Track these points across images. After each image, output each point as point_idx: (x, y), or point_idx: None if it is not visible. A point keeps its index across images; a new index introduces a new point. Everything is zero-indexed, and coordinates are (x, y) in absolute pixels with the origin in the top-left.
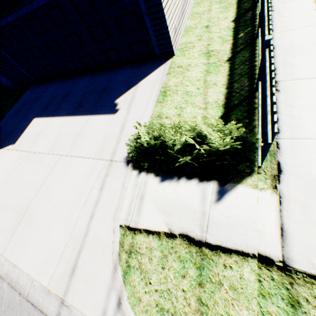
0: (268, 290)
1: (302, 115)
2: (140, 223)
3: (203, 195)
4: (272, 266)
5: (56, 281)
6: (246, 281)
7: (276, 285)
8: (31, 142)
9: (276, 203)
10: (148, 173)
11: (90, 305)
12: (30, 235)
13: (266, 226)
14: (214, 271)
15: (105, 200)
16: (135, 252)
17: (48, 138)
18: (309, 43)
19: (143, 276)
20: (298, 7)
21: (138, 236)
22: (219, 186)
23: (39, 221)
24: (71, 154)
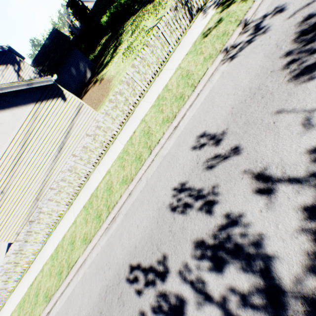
0: None
1: None
2: None
3: None
4: None
5: None
6: None
7: None
8: None
9: None
10: None
11: None
12: None
13: None
14: None
15: None
16: None
17: None
18: None
19: None
20: (23, 289)
21: None
22: None
23: None
24: None
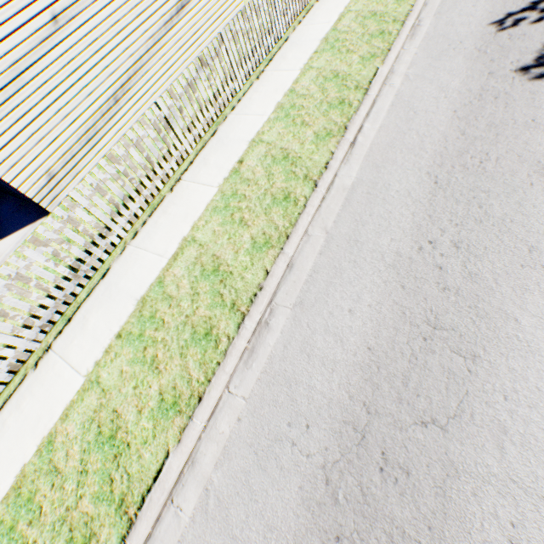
0: None
1: (10, 430)
2: None
3: None
4: None
5: None
6: None
7: None
8: None
9: None
10: None
11: None
12: None
13: None
14: None
15: None
16: None
17: None
18: (131, 292)
19: None
20: (191, 203)
21: None
22: None
23: None
24: None
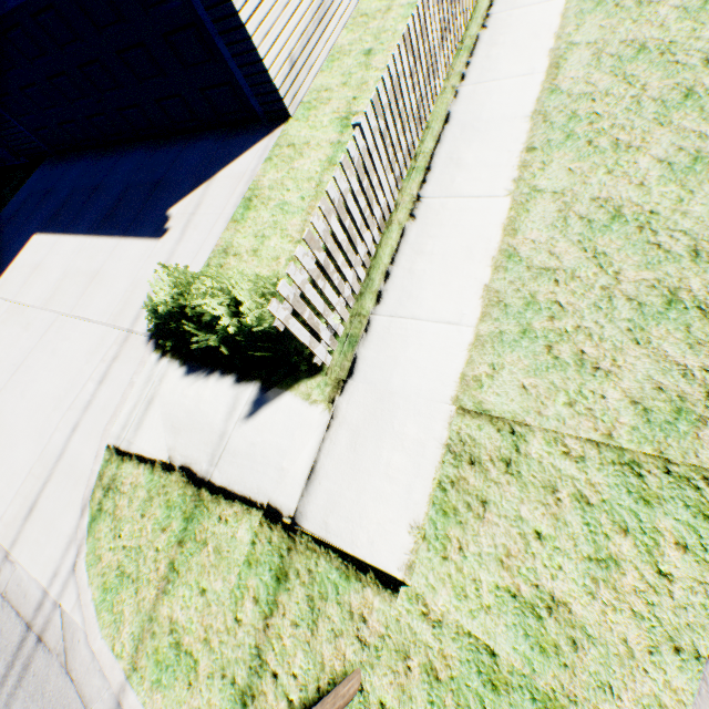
0: (259, 556)
1: (427, 273)
2: (136, 445)
3: (233, 405)
4: (277, 524)
5: (5, 525)
6: (238, 542)
7: (271, 550)
8: (20, 283)
9: (323, 428)
10: (173, 359)
11: (41, 562)
12: None
13: (295, 463)
14: (205, 525)
15: (102, 402)
16: (115, 489)
17: (47, 278)
18: (508, 116)
19: (115, 526)
20: (530, 24)
21: (127, 464)
22: (260, 393)
23: (2, 429)
24: (75, 314)
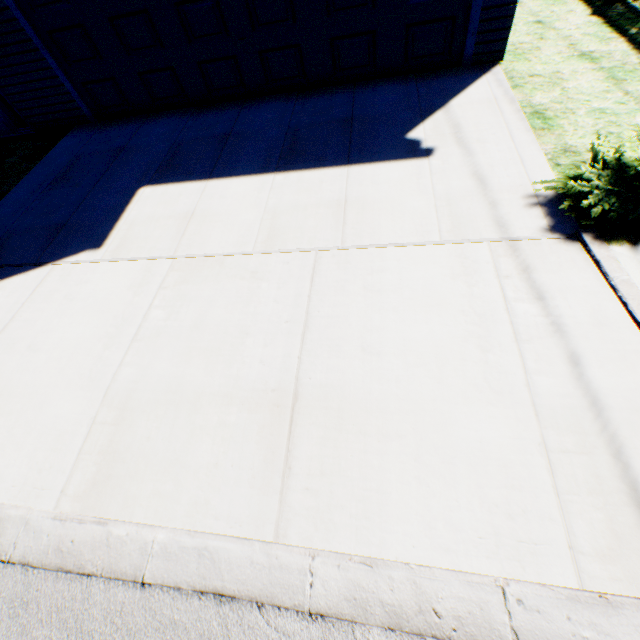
0: None
1: None
2: None
3: None
4: None
5: (603, 560)
6: None
7: None
8: (169, 236)
9: None
10: None
11: None
12: (367, 457)
13: None
14: None
15: (582, 319)
16: None
17: (231, 221)
18: None
19: None
20: None
21: None
22: None
23: (375, 410)
24: (355, 244)
